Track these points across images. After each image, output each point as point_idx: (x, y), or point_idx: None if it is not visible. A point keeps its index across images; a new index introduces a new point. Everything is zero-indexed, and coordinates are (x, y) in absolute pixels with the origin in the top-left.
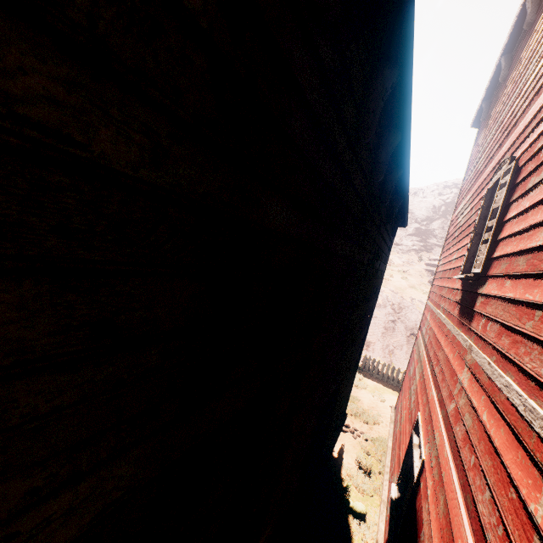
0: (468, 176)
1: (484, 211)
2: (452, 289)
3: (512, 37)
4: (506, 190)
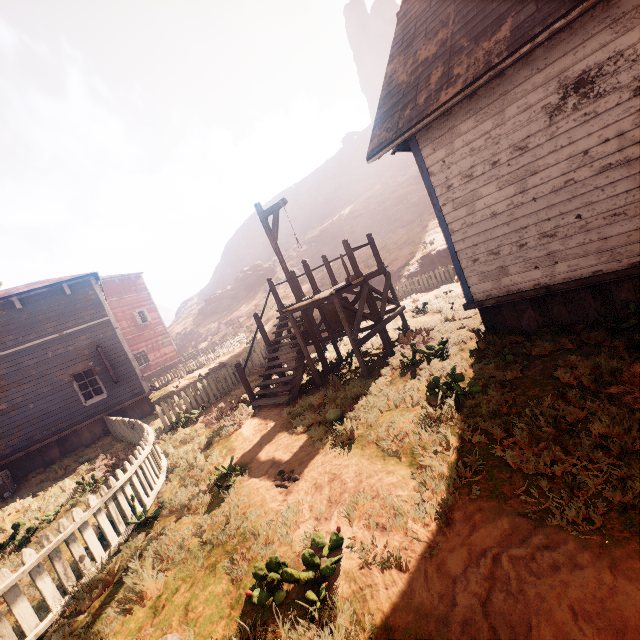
0: None
1: None
2: None
3: None
4: None
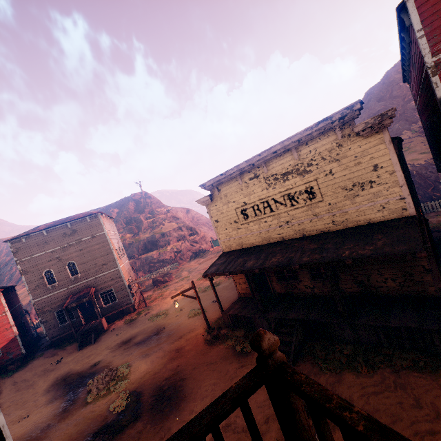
0: (417, 108)
1: (431, 134)
2: (437, 155)
3: (404, 70)
4: (432, 133)
